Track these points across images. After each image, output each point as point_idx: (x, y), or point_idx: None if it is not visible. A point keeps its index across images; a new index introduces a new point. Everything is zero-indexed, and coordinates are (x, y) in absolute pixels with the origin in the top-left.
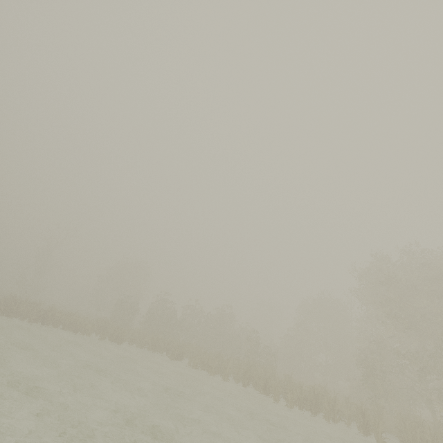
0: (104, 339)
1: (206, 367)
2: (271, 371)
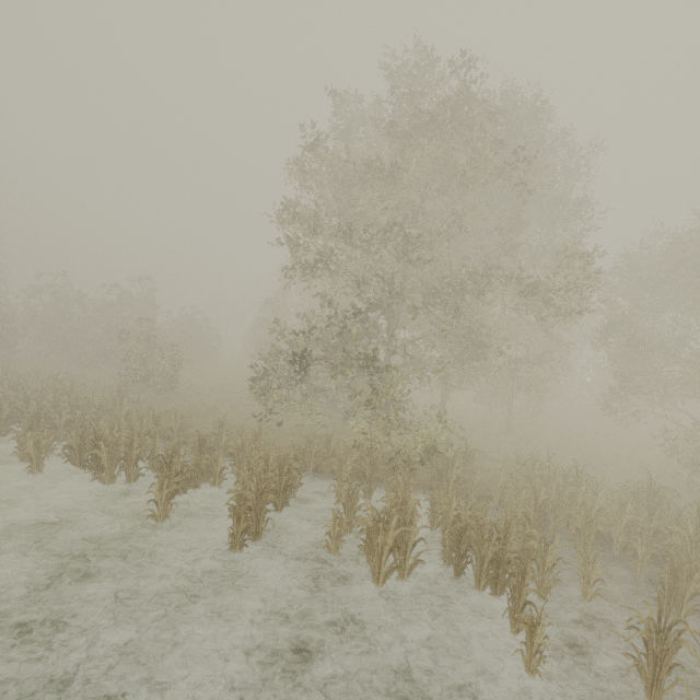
0: None
1: None
2: (91, 395)
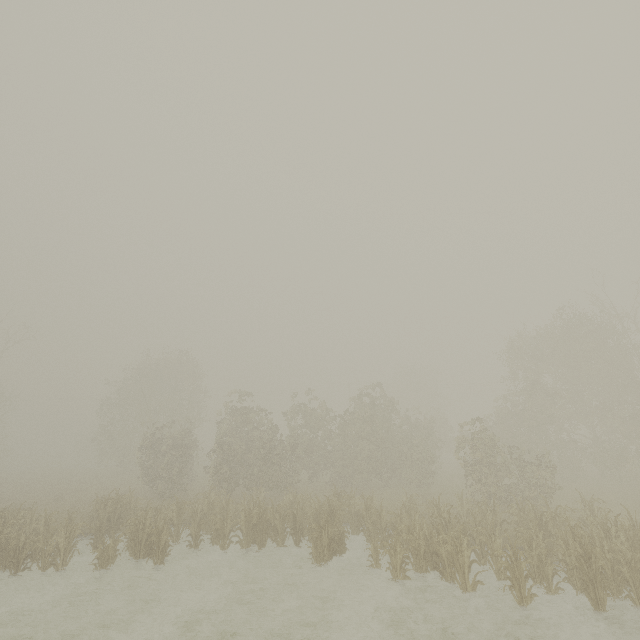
0: (111, 562)
1: (430, 561)
2: (629, 523)
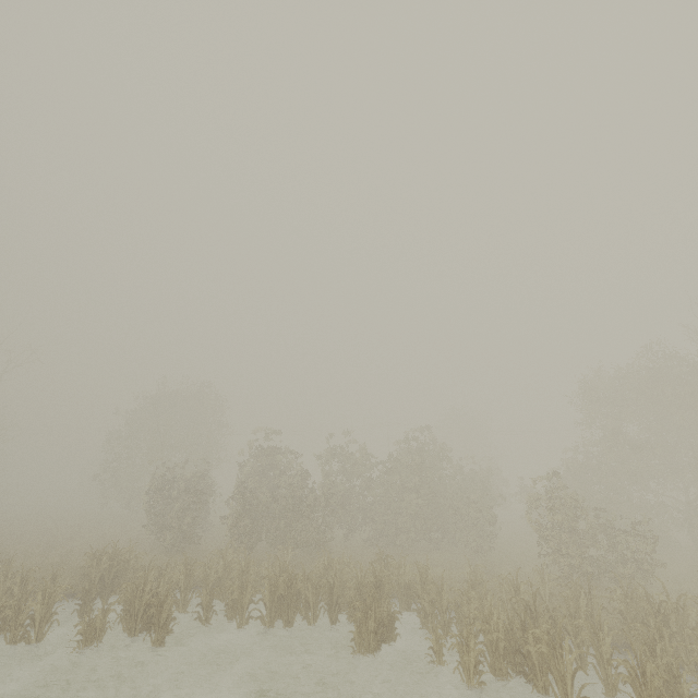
0: (99, 638)
1: (513, 663)
2: None
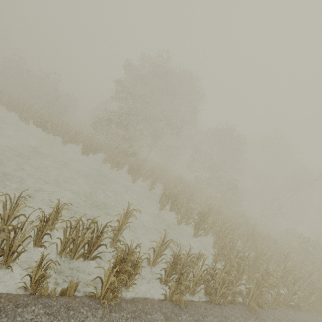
0: None
1: None
2: (39, 109)
